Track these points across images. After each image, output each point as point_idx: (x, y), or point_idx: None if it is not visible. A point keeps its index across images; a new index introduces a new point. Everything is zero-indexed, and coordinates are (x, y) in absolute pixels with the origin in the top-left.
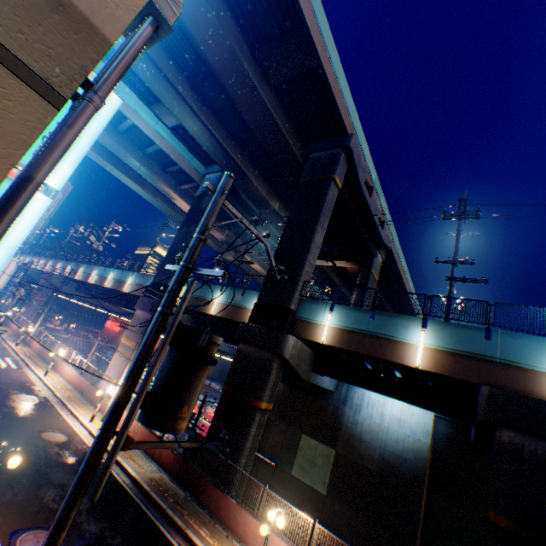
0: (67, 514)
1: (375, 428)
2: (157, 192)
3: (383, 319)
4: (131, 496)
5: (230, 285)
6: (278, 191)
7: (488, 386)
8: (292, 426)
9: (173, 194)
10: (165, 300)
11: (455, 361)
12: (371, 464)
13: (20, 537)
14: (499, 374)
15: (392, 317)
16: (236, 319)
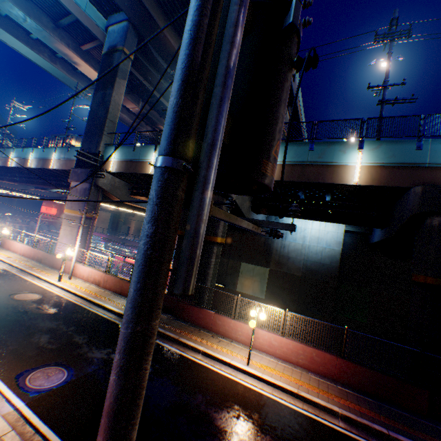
0: (145, 329)
1: (299, 248)
2: (55, 58)
3: (322, 149)
4: None
5: None
6: None
7: (422, 185)
8: (232, 259)
9: (75, 58)
10: None
11: (390, 173)
12: (297, 272)
13: (27, 378)
14: (428, 177)
15: (330, 146)
16: None
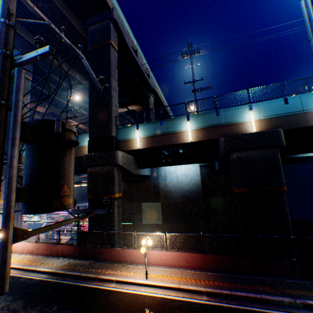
0: None
1: (176, 183)
2: None
3: (167, 123)
4: (53, 282)
5: None
6: (74, 65)
7: (223, 136)
8: (135, 202)
9: None
10: None
11: (207, 131)
12: (178, 200)
13: None
14: (226, 130)
15: (171, 121)
16: (79, 155)
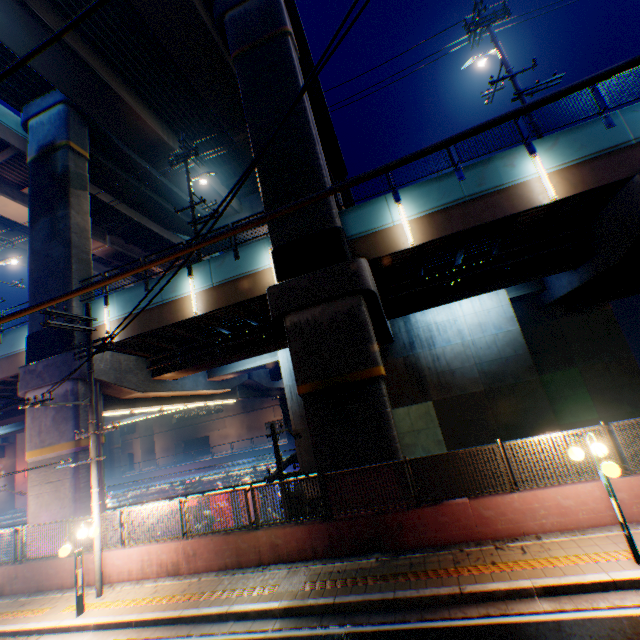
0: None
1: (461, 350)
2: None
3: (477, 173)
4: (322, 638)
5: (204, 256)
6: (177, 126)
7: None
8: None
9: None
10: None
11: (591, 169)
12: (476, 387)
13: None
14: None
15: (486, 165)
16: (249, 296)
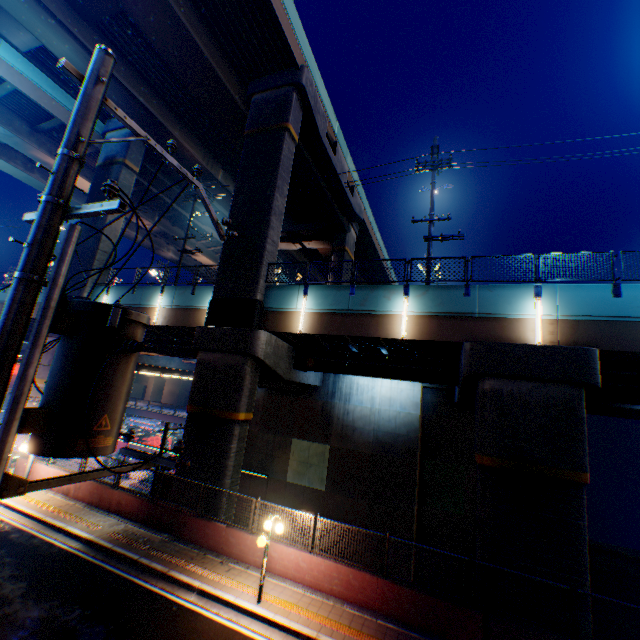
0: None
1: (368, 413)
2: (32, 165)
3: (364, 294)
4: (87, 561)
5: (174, 283)
6: (219, 154)
7: (470, 341)
8: (280, 434)
9: None
10: (24, 260)
11: (439, 324)
12: (367, 449)
13: None
14: (479, 329)
15: (373, 290)
16: (190, 325)
